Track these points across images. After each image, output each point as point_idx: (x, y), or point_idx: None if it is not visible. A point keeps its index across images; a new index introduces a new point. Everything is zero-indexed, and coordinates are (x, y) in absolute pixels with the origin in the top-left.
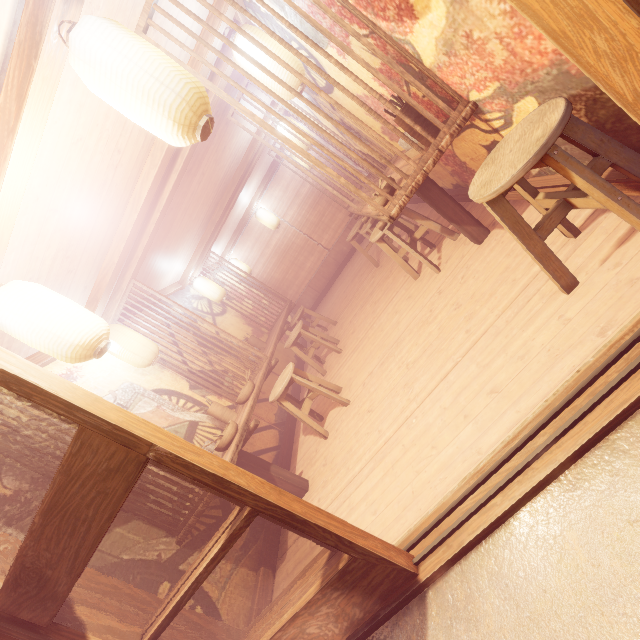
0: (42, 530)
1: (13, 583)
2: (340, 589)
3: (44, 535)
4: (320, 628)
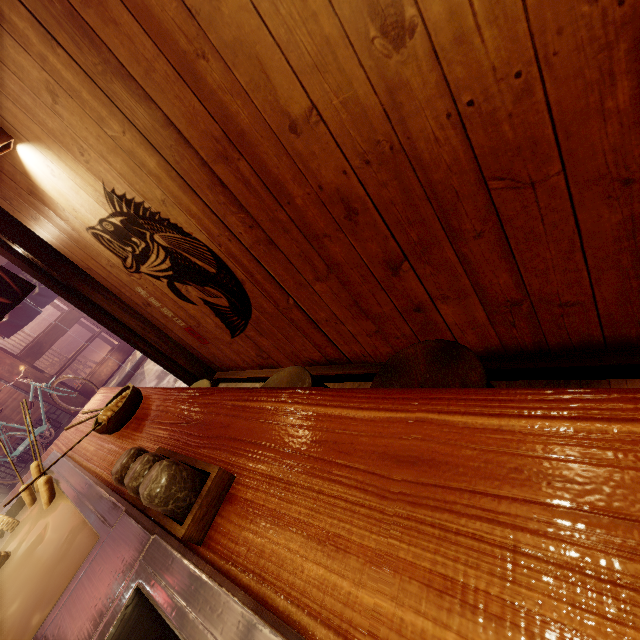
0: (49, 332)
1: (31, 348)
2: (118, 351)
3: (49, 333)
4: (112, 363)
